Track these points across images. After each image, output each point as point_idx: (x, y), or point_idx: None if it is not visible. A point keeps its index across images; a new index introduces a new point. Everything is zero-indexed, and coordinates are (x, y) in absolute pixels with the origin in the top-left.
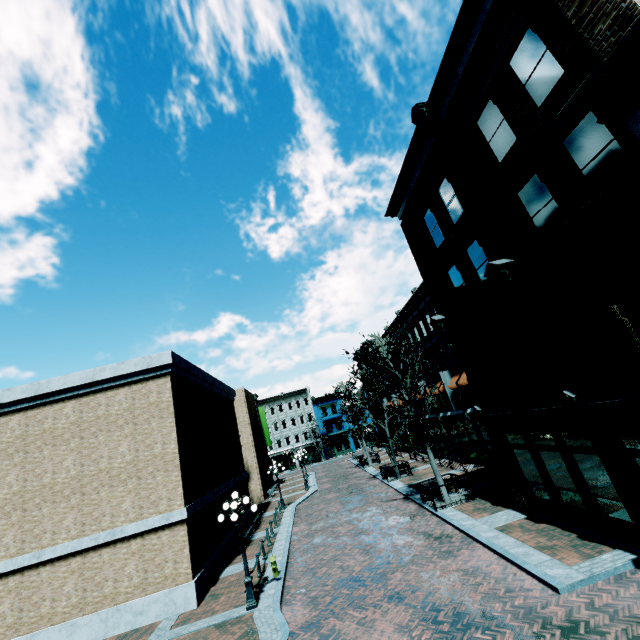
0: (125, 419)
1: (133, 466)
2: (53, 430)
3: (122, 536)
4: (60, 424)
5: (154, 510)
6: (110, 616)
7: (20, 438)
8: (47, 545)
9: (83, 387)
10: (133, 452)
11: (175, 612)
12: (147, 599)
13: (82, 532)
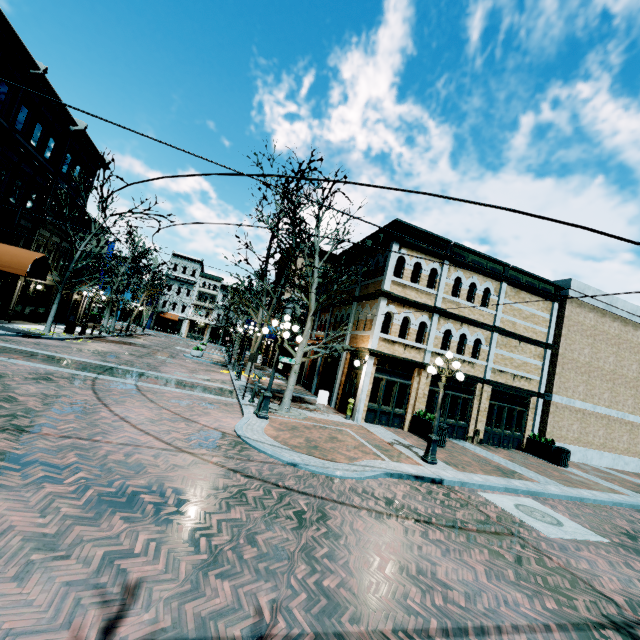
0: (637, 349)
1: (635, 381)
2: (607, 333)
3: (627, 419)
4: (611, 331)
5: (639, 413)
6: (615, 458)
7: (593, 328)
8: (595, 403)
9: (627, 314)
10: (637, 373)
11: (638, 471)
12: (630, 458)
13: (610, 406)
